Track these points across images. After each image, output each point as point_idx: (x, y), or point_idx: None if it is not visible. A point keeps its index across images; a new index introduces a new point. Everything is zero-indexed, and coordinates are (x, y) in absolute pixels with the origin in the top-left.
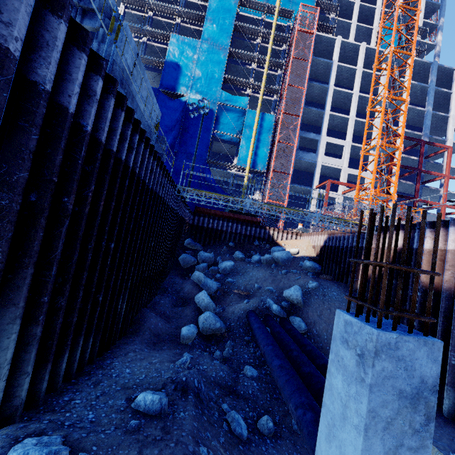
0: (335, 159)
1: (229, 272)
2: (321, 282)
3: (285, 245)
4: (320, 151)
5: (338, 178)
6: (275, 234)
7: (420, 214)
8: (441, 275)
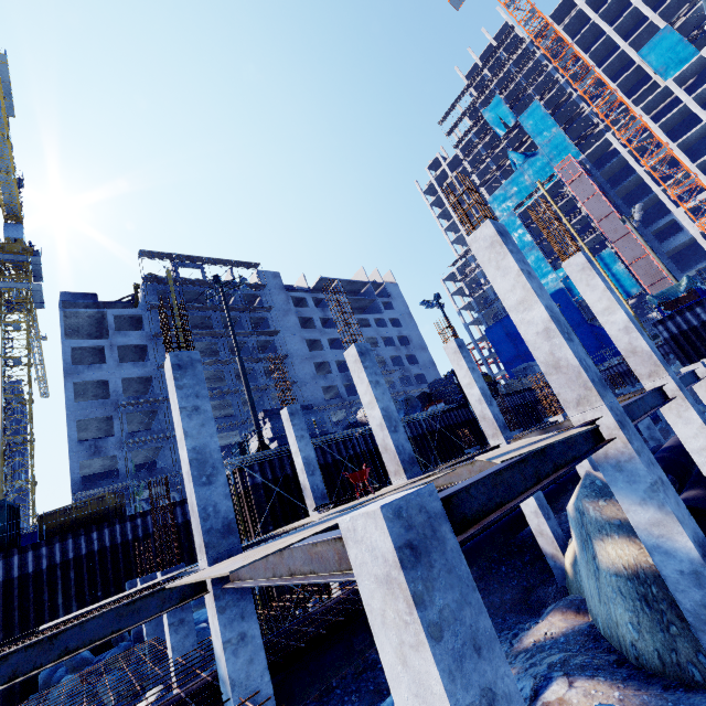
0: None
1: None
2: None
3: None
4: (685, 225)
5: None
6: None
7: None
8: None
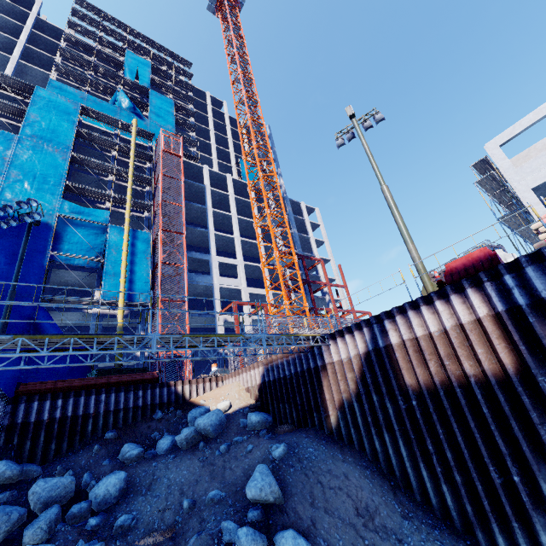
0: (232, 279)
1: (118, 499)
2: (284, 440)
3: (206, 402)
4: (215, 272)
5: (239, 300)
6: (186, 390)
7: (337, 317)
8: (425, 369)
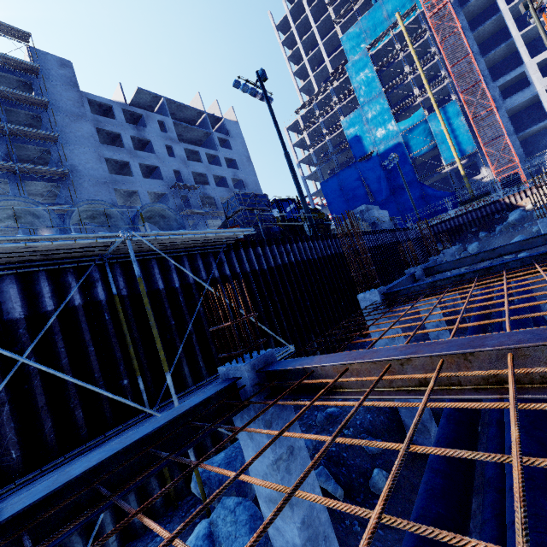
0: None
1: (478, 250)
2: None
3: (526, 204)
4: (534, 79)
5: None
6: (512, 200)
7: None
8: None
